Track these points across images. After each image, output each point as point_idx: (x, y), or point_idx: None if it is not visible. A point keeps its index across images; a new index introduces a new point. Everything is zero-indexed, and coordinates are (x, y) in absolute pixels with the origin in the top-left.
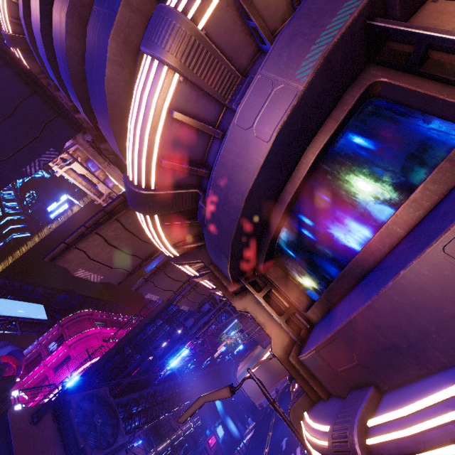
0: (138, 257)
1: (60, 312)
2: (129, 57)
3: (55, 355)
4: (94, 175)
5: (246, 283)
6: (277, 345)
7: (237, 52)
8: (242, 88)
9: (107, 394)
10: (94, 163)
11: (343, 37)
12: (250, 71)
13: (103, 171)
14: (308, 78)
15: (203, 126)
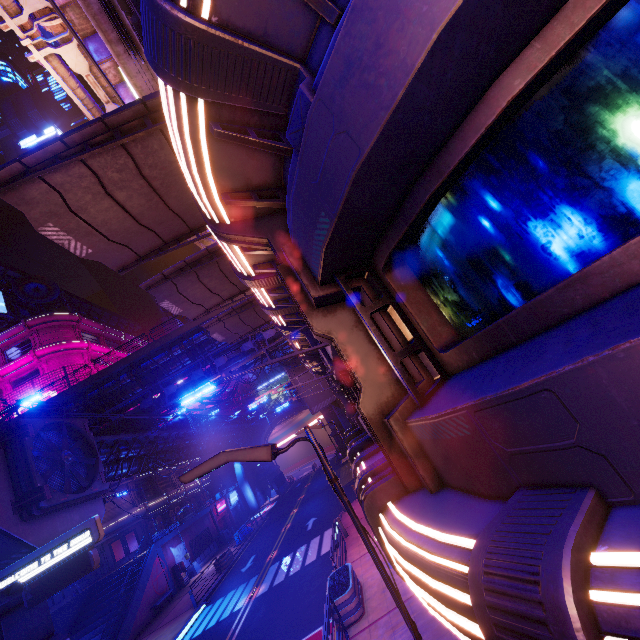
0: (157, 235)
1: (29, 308)
2: None
3: (16, 365)
4: (96, 64)
5: (346, 285)
6: (370, 398)
7: None
8: None
9: (86, 428)
10: (100, 45)
11: None
12: None
13: (115, 68)
14: None
15: None
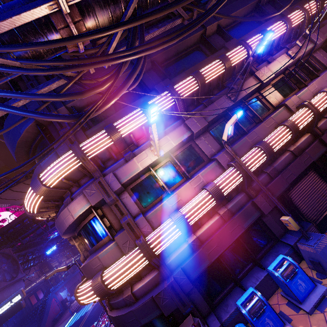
0: None
1: None
2: (28, 144)
3: None
4: (3, 141)
5: (73, 239)
6: (82, 257)
7: (67, 186)
8: (66, 199)
9: (11, 252)
10: None
11: (84, 212)
12: (72, 188)
13: None
14: (76, 218)
15: (54, 203)
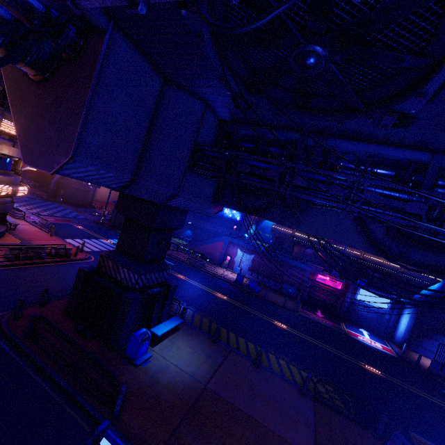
0: None
1: None
2: None
3: None
4: None
5: None
6: None
7: None
8: None
9: None
10: None
11: None
12: None
13: None
14: None
15: None
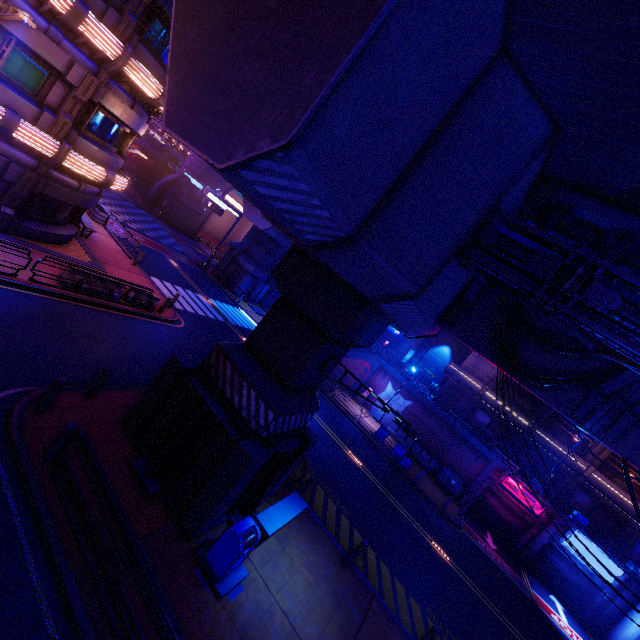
0: None
1: None
2: None
3: None
4: None
5: None
6: None
7: None
8: None
9: None
10: None
11: None
12: None
13: None
14: None
15: None
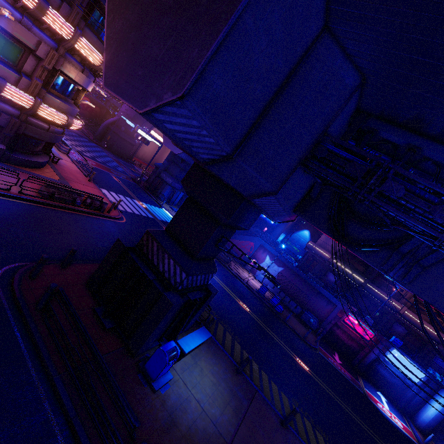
0: None
1: None
2: None
3: None
4: None
5: None
6: None
7: None
8: None
9: None
10: None
11: None
12: None
13: None
14: None
15: None
